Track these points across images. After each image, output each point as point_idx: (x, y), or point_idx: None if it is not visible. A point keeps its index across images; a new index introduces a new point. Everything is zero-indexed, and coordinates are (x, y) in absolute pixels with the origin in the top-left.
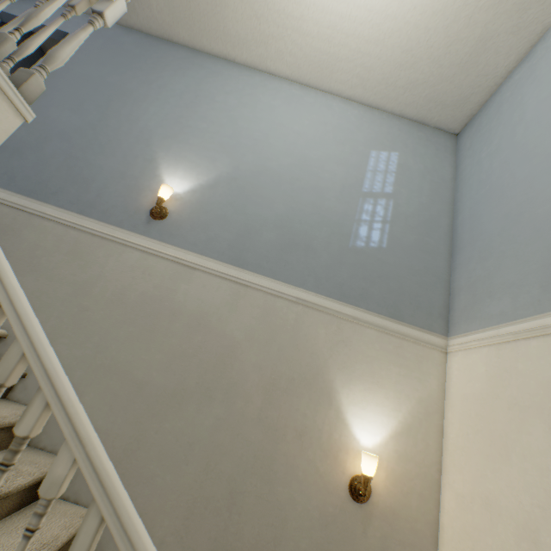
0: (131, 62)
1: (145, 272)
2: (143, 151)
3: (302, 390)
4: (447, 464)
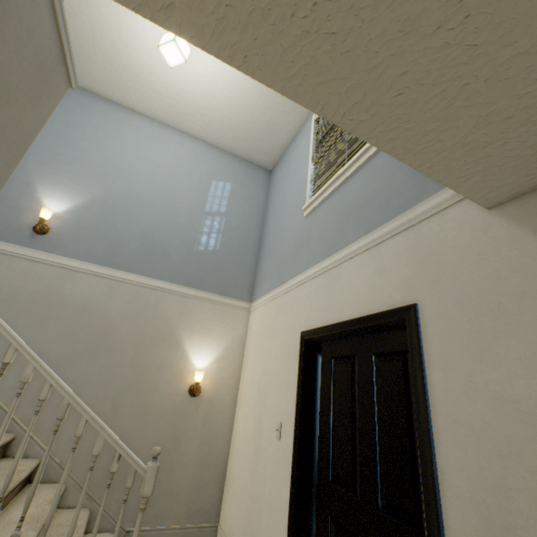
0: None
1: (35, 276)
2: (19, 176)
3: (161, 343)
4: (243, 369)
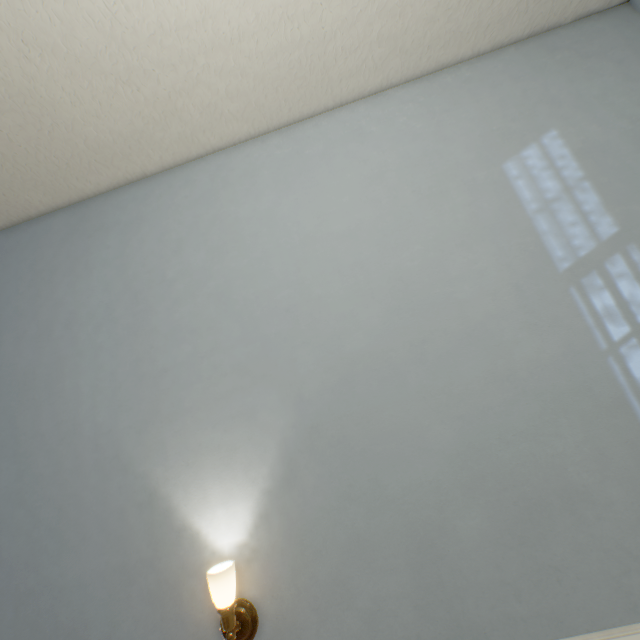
0: None
1: None
2: (125, 490)
3: None
4: None
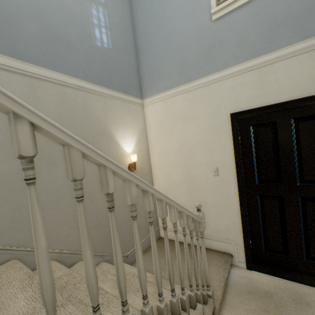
0: None
1: None
2: None
3: (100, 140)
4: (151, 147)
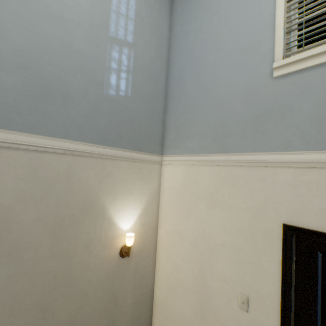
0: None
1: None
2: None
3: (83, 219)
4: (161, 218)
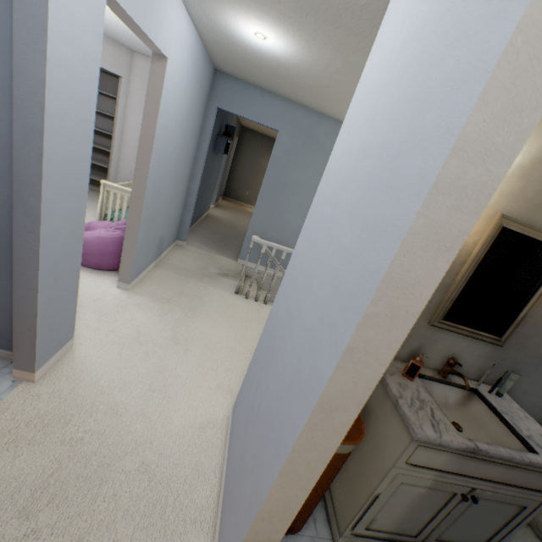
0: (325, 159)
1: None
2: None
3: None
4: None
